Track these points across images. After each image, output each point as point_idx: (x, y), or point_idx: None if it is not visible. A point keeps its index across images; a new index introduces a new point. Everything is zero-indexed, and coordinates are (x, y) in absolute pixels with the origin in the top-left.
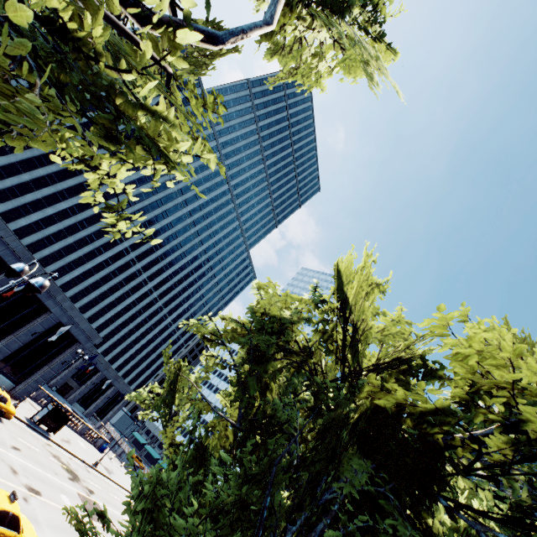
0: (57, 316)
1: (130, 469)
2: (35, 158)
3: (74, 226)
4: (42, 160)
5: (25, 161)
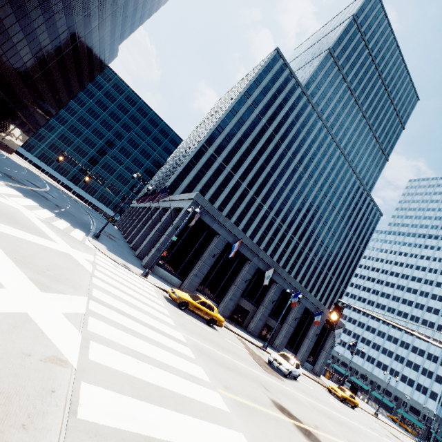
0: (322, 320)
1: (365, 400)
2: (234, 204)
3: (261, 236)
4: (237, 204)
5: (231, 209)
